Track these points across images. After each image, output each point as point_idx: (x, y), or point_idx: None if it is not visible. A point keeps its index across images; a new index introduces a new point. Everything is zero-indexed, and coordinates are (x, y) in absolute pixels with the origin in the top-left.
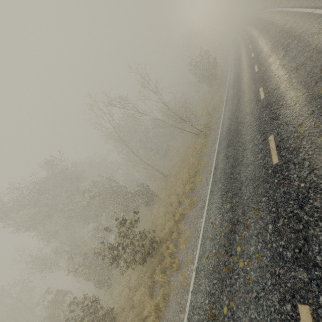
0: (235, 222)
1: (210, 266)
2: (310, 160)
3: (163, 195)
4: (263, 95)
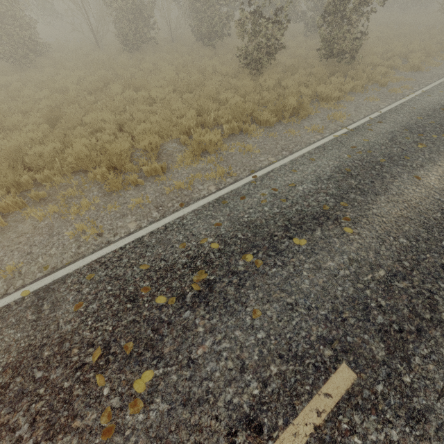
0: None
1: None
2: None
3: None
4: None
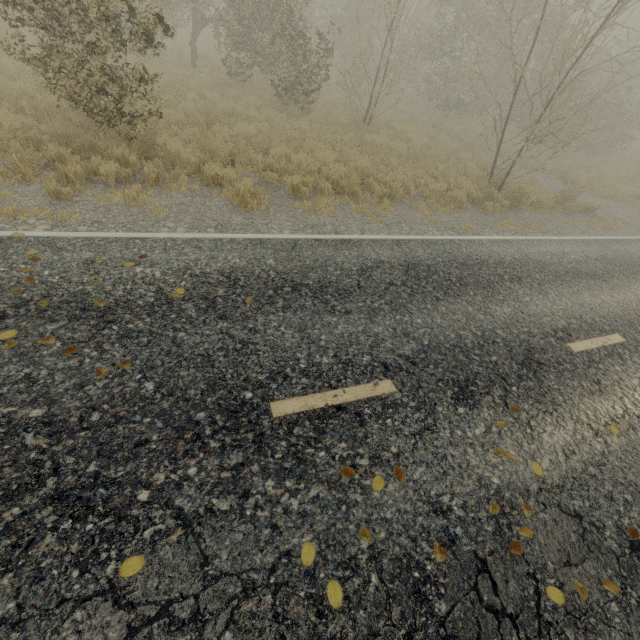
0: (109, 317)
1: (0, 270)
2: (231, 515)
3: (303, 126)
4: (585, 349)
